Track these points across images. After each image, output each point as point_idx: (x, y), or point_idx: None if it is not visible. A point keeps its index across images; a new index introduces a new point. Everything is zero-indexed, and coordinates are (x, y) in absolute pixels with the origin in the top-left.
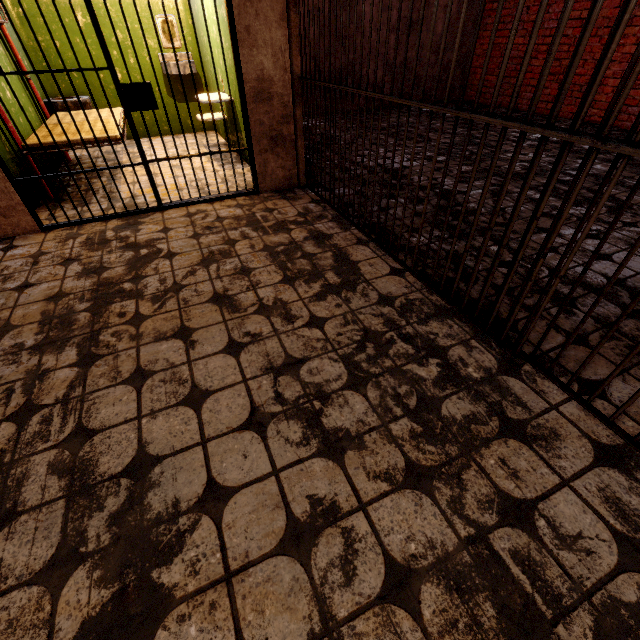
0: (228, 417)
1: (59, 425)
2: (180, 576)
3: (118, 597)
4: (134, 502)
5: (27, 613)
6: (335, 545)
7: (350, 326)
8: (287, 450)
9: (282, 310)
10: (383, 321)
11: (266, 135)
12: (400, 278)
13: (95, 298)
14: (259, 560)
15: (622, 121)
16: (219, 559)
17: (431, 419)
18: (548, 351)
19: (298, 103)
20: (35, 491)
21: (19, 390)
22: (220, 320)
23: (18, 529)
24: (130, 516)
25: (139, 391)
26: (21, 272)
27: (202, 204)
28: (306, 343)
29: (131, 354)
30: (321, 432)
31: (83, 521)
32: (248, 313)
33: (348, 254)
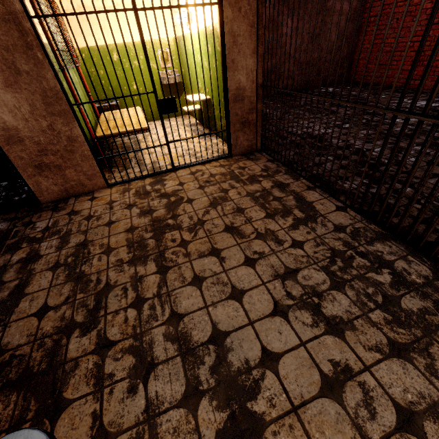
0: (261, 307)
1: (161, 310)
2: (264, 407)
3: (231, 418)
4: (221, 360)
5: (182, 424)
6: (356, 392)
7: (321, 247)
8: (305, 329)
9: (272, 236)
10: (342, 243)
11: (239, 121)
12: (344, 213)
13: (154, 230)
14: (310, 400)
15: None
16: (285, 398)
17: (396, 311)
18: None
19: (259, 100)
20: (161, 351)
21: (130, 288)
22: (235, 243)
23: (159, 374)
24: (222, 368)
25: (200, 290)
26: (105, 214)
27: (198, 165)
28: (295, 258)
29: (188, 266)
30: (324, 318)
31: (195, 370)
32: (251, 238)
33: (304, 197)
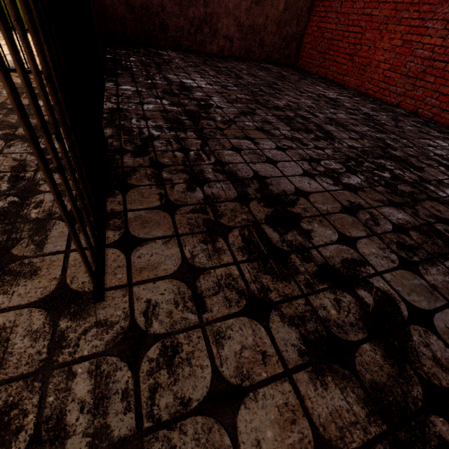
0: None
1: None
2: None
3: None
4: None
5: None
6: None
7: None
8: None
9: None
10: (15, 164)
11: None
12: None
13: None
14: None
15: (385, 96)
16: None
17: None
18: (130, 210)
19: None
20: None
21: None
22: None
23: None
24: None
25: None
26: None
27: None
28: None
29: None
30: None
31: None
32: None
33: None
